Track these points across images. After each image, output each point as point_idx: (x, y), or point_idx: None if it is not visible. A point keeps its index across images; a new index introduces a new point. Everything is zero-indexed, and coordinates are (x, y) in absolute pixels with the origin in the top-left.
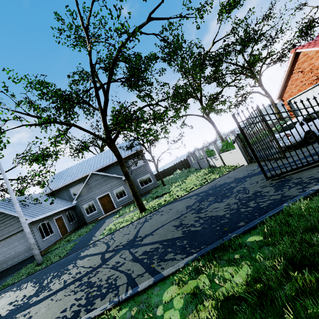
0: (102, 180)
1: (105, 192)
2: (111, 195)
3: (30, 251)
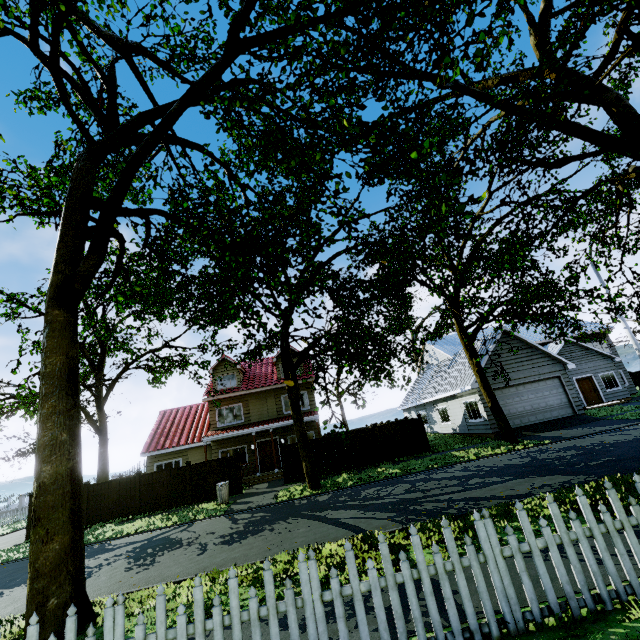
0: (580, 354)
1: (586, 373)
2: (596, 380)
3: (566, 410)
